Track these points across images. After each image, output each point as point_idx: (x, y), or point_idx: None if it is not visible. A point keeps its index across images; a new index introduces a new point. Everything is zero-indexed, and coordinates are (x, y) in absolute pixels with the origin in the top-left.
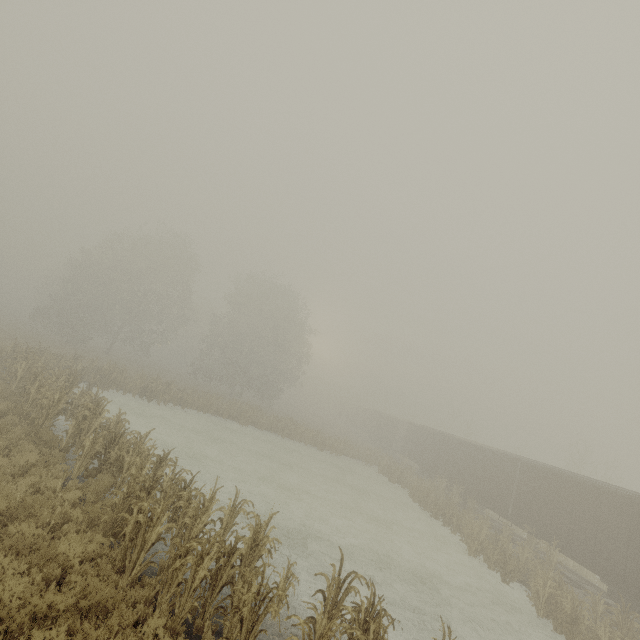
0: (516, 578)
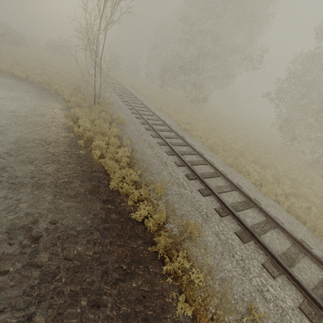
0: None
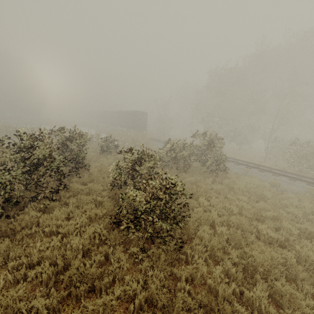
0: None
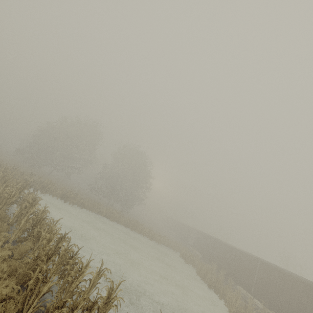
0: None
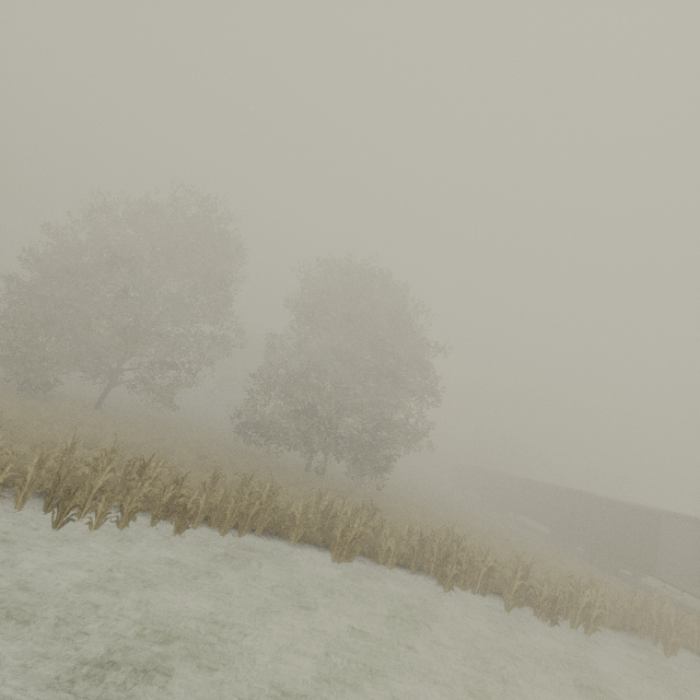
0: None
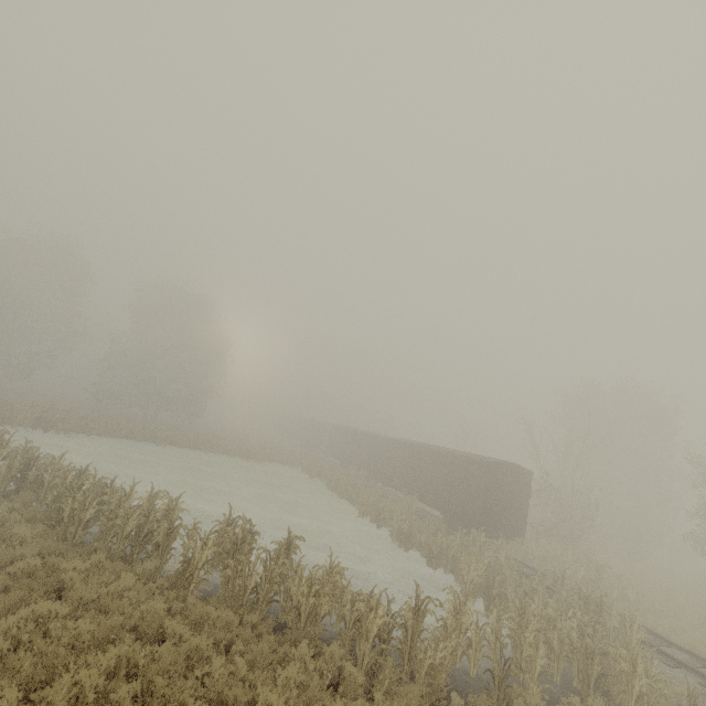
0: (389, 524)
